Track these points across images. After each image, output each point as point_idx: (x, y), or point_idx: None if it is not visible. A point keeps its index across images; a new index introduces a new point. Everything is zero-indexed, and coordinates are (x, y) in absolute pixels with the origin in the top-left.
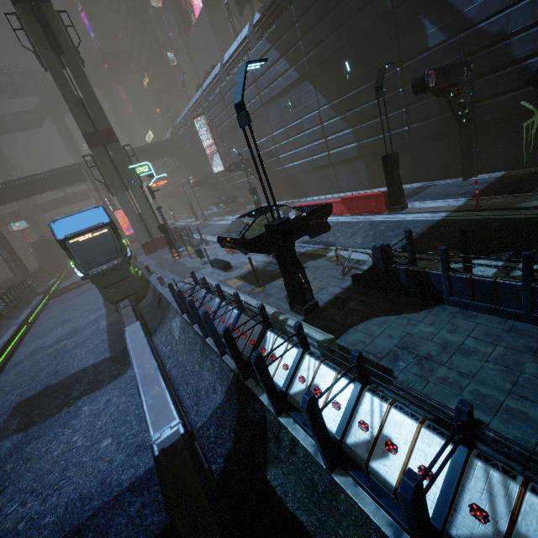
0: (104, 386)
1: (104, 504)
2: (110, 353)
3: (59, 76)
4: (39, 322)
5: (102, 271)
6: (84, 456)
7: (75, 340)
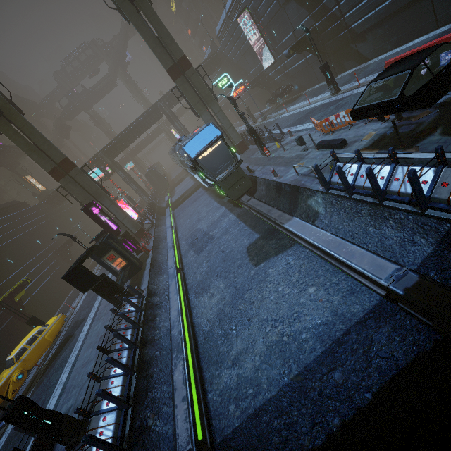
0: (274, 255)
1: (350, 327)
2: (258, 234)
3: (138, 23)
4: (179, 224)
5: (226, 176)
6: (300, 299)
7: (218, 230)
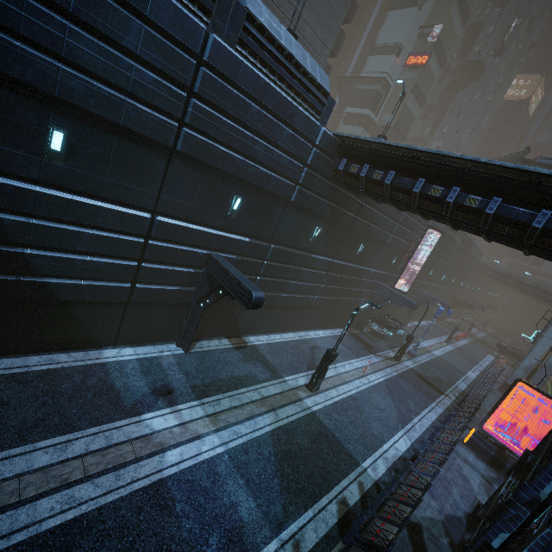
0: None
1: None
2: None
3: None
4: None
5: None
6: None
7: None
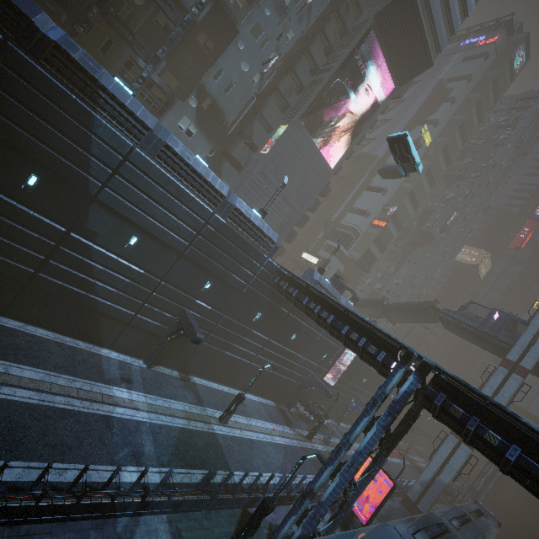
0: None
1: None
2: None
3: None
4: None
5: None
6: None
7: None
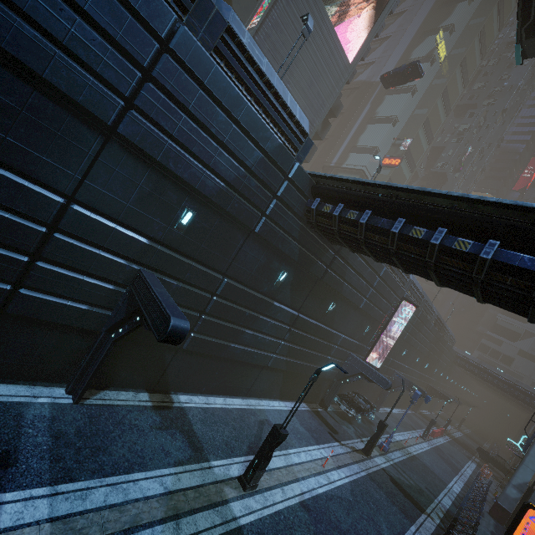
0: None
1: None
2: None
3: None
4: None
5: None
6: None
7: None
